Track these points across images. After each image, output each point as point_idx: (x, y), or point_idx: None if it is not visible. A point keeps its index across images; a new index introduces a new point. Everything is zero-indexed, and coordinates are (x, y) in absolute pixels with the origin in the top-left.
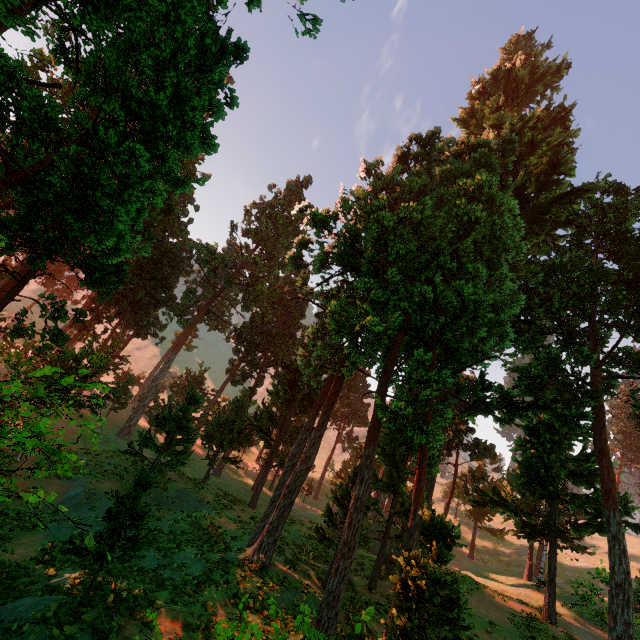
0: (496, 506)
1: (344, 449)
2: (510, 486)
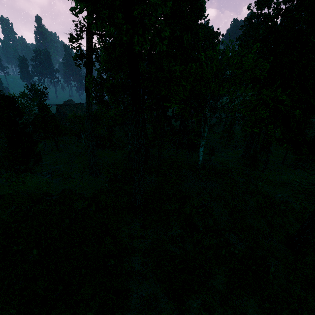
0: None
1: None
2: None
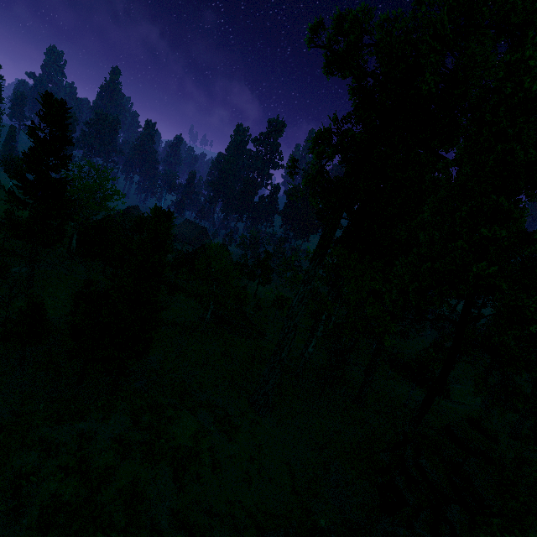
0: None
1: None
2: None
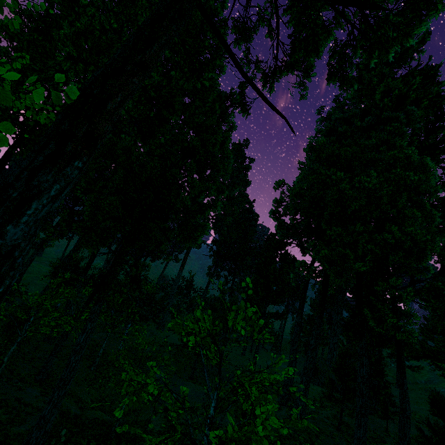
0: (428, 358)
1: (293, 318)
2: (424, 337)
